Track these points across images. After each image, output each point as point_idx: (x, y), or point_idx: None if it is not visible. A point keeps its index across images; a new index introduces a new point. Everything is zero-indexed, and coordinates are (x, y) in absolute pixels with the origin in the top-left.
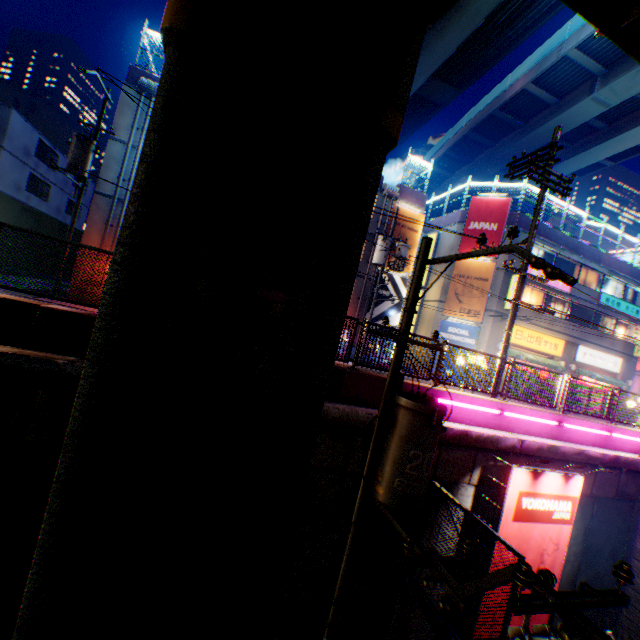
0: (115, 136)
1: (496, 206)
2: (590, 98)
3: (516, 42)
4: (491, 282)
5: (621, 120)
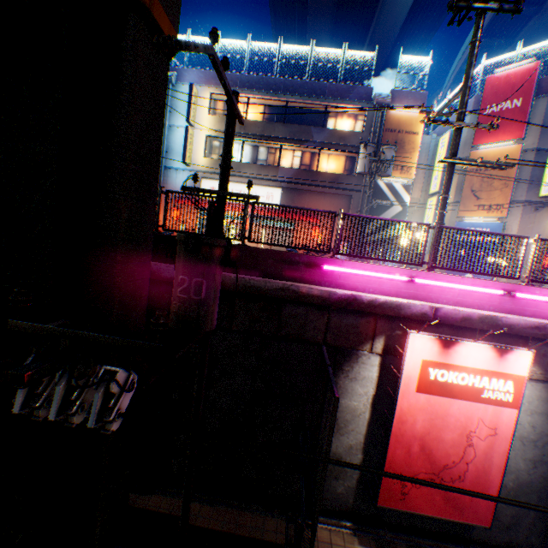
0: None
1: (519, 77)
2: None
3: None
4: (516, 168)
5: None
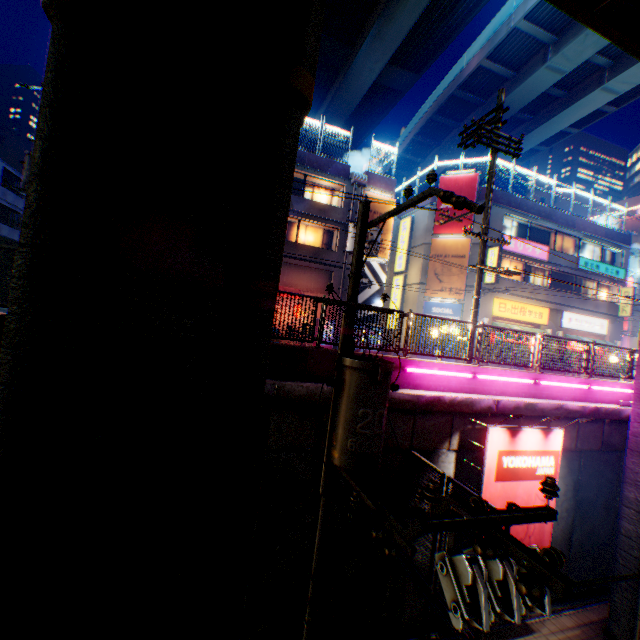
0: None
1: (465, 183)
2: (545, 67)
3: (466, 20)
4: (468, 258)
5: (579, 86)
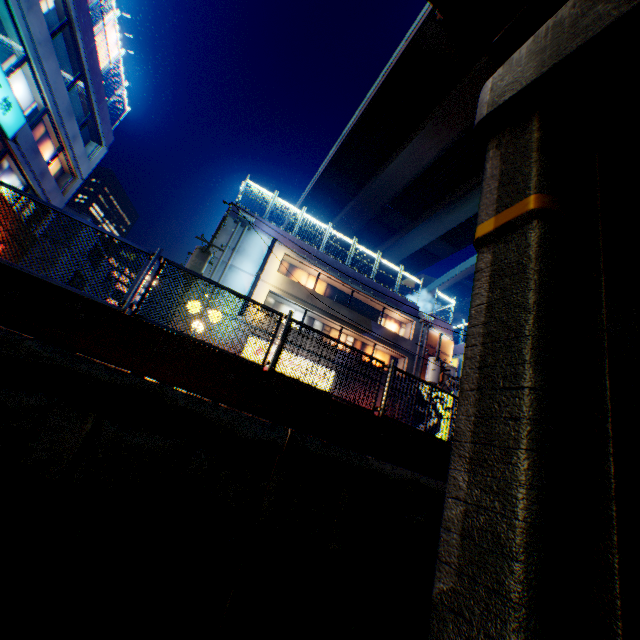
0: (223, 251)
1: None
2: None
3: None
4: None
5: None
